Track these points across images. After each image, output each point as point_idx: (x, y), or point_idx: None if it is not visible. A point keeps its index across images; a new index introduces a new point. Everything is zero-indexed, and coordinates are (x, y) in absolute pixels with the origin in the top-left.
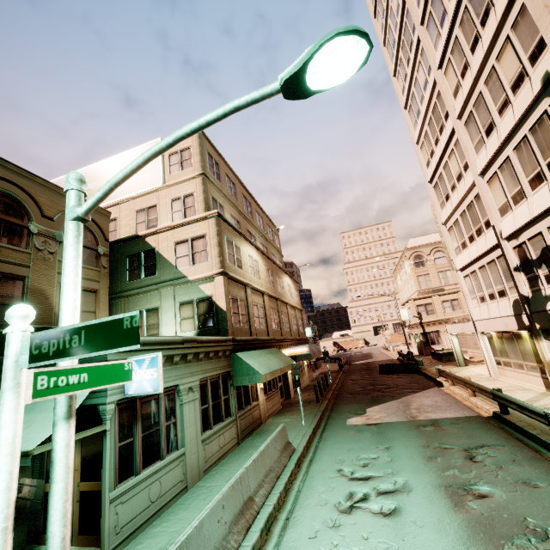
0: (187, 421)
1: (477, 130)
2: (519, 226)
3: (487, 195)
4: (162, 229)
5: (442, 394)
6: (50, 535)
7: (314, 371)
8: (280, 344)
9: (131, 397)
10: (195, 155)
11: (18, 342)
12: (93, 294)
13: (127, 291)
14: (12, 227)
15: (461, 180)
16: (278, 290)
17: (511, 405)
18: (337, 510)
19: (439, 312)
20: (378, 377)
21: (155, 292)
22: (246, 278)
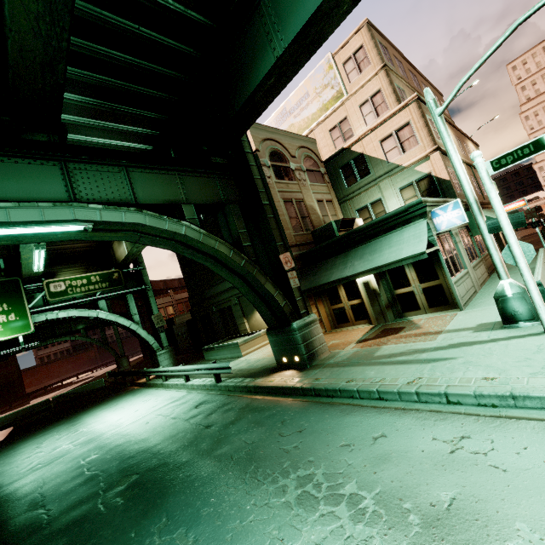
0: (462, 254)
1: None
2: None
3: None
4: (364, 134)
5: None
6: (494, 255)
7: None
8: (487, 206)
9: (436, 235)
10: (370, 51)
11: (484, 165)
12: (330, 203)
13: (350, 195)
14: (285, 169)
15: None
16: (468, 157)
17: None
18: None
19: None
20: None
21: (374, 188)
22: None
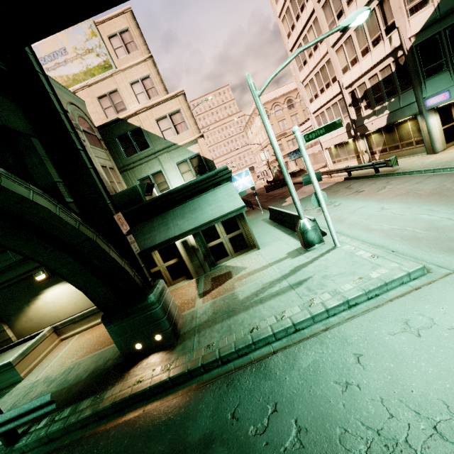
0: None
1: (331, 13)
2: (354, 79)
3: (336, 61)
4: (141, 110)
5: None
6: (298, 202)
7: None
8: None
9: None
10: (136, 37)
11: (301, 137)
12: (113, 170)
13: (130, 165)
14: None
15: (316, 49)
16: None
17: (355, 169)
18: (320, 212)
19: (286, 149)
20: (268, 194)
21: (154, 160)
22: None
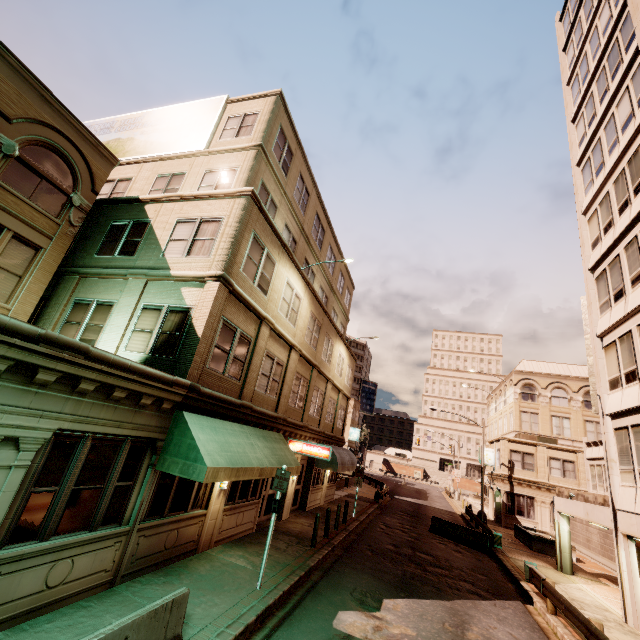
0: None
1: None
2: None
3: None
4: (171, 196)
5: (531, 627)
6: None
7: (342, 489)
8: (293, 430)
9: None
10: (261, 122)
11: None
12: (31, 250)
13: (87, 268)
14: None
15: None
16: (322, 355)
17: None
18: None
19: (541, 471)
20: (425, 536)
21: (122, 280)
22: (268, 310)
